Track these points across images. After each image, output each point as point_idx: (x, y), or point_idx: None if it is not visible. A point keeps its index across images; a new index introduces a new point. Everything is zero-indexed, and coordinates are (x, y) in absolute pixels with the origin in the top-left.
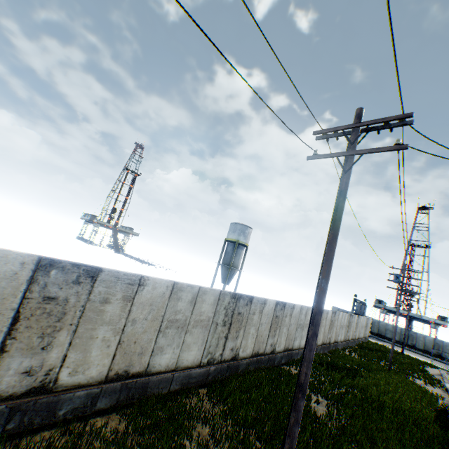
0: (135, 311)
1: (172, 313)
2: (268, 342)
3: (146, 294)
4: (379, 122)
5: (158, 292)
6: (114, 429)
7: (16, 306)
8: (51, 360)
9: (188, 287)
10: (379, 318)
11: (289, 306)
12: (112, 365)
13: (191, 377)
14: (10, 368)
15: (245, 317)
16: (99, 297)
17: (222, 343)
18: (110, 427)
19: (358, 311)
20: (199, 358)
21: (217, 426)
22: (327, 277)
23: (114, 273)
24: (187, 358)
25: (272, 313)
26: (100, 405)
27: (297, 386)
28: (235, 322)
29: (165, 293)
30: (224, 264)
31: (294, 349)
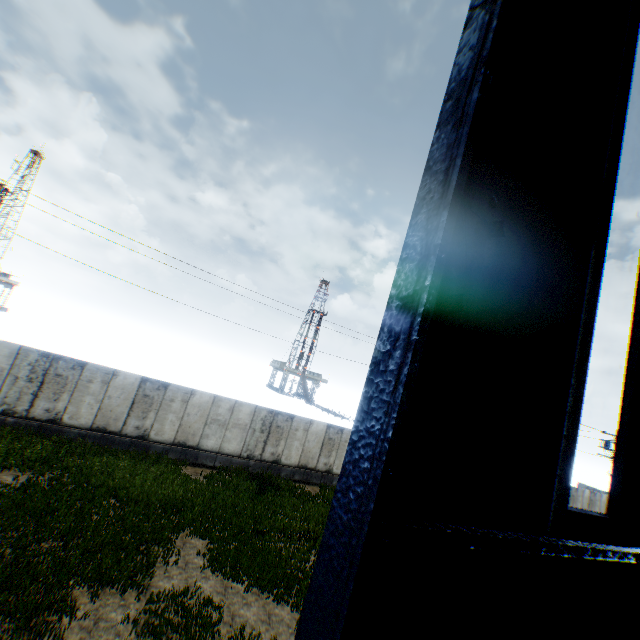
0: None
1: None
2: None
3: None
4: None
5: None
6: None
7: (322, 440)
8: (331, 462)
9: None
10: None
11: None
12: None
13: None
14: (321, 461)
15: None
16: (344, 440)
17: None
18: None
19: None
20: None
21: None
22: None
23: (348, 430)
24: None
25: None
26: None
27: None
28: None
29: None
30: None
31: None
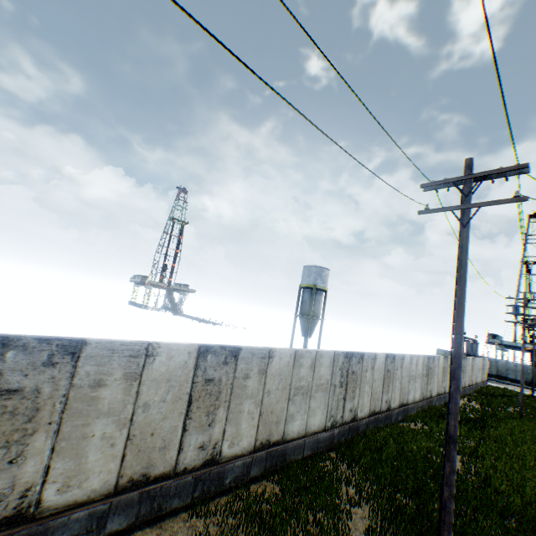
0: (268, 382)
1: (297, 381)
2: (383, 399)
3: (275, 365)
4: (493, 173)
5: (284, 361)
6: (273, 493)
7: (188, 391)
8: (215, 435)
9: (307, 353)
10: (495, 357)
11: (398, 357)
12: (257, 435)
13: (319, 442)
14: (190, 444)
15: (358, 375)
16: (242, 374)
17: (341, 405)
18: (267, 492)
19: (468, 351)
20: (323, 422)
21: (362, 485)
22: (461, 332)
23: (249, 350)
24: (314, 423)
25: (383, 368)
26: (253, 473)
27: (446, 439)
28: (350, 382)
29: (290, 362)
30: (303, 314)
31: (408, 403)
